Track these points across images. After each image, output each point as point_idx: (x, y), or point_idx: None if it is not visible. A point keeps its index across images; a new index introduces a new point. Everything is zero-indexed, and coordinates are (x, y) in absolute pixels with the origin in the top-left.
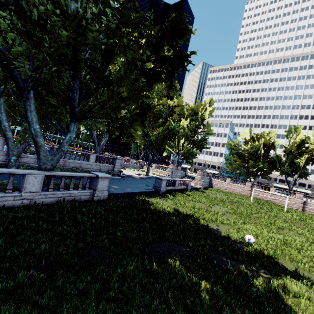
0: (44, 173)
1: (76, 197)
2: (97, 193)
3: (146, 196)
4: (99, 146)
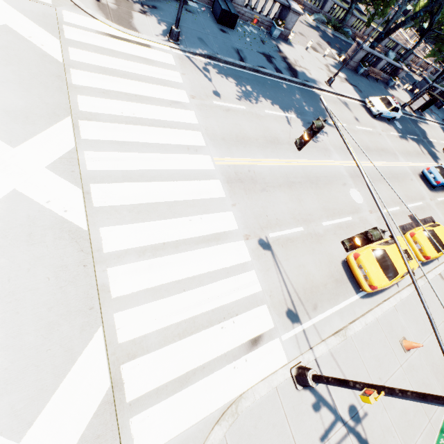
0: None
1: None
2: None
3: None
4: None
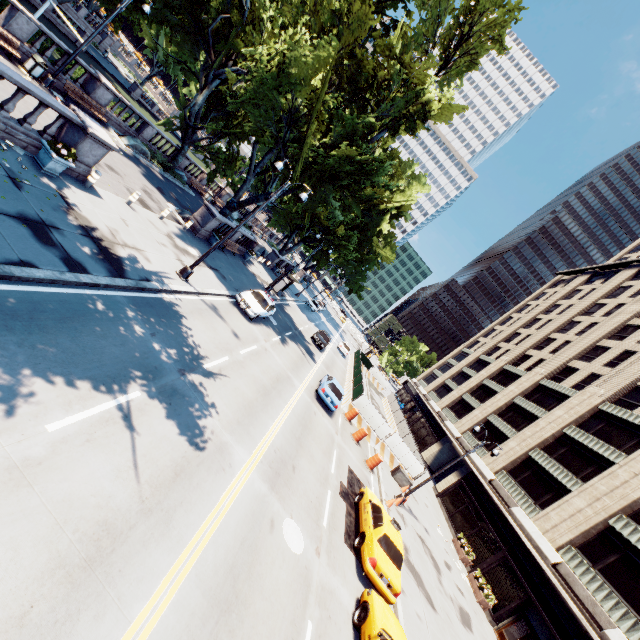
0: (58, 4)
1: (67, 32)
2: (80, 43)
3: (117, 83)
4: (96, 6)
